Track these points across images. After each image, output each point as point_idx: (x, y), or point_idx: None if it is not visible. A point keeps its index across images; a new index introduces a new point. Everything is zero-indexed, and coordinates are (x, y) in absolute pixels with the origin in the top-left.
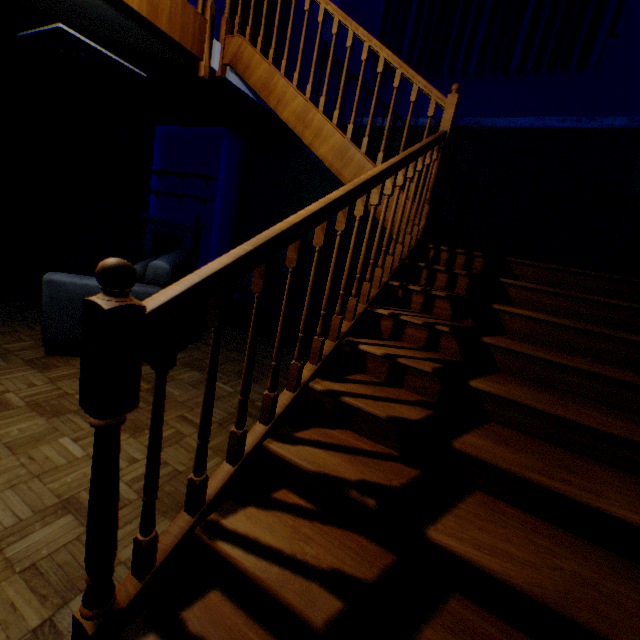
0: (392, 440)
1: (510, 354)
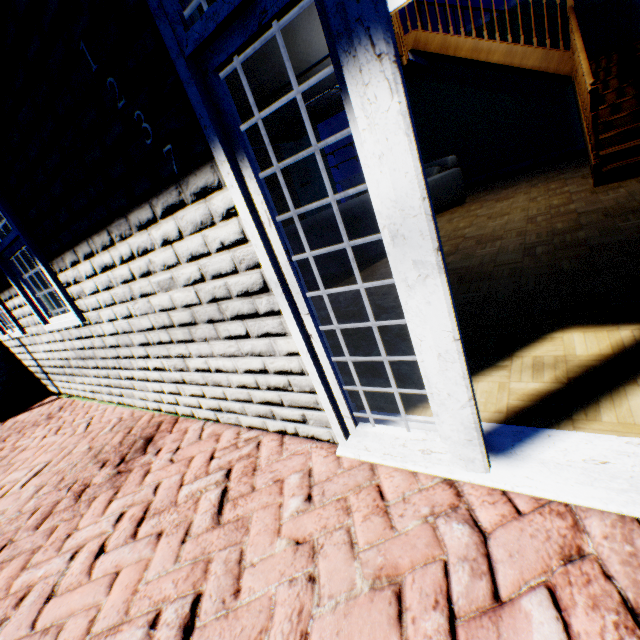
0: (630, 122)
1: None
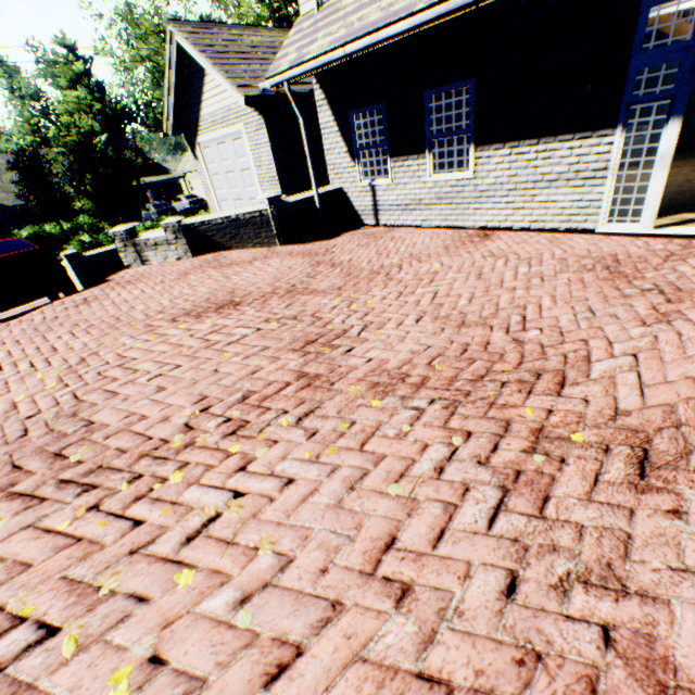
0: None
1: None
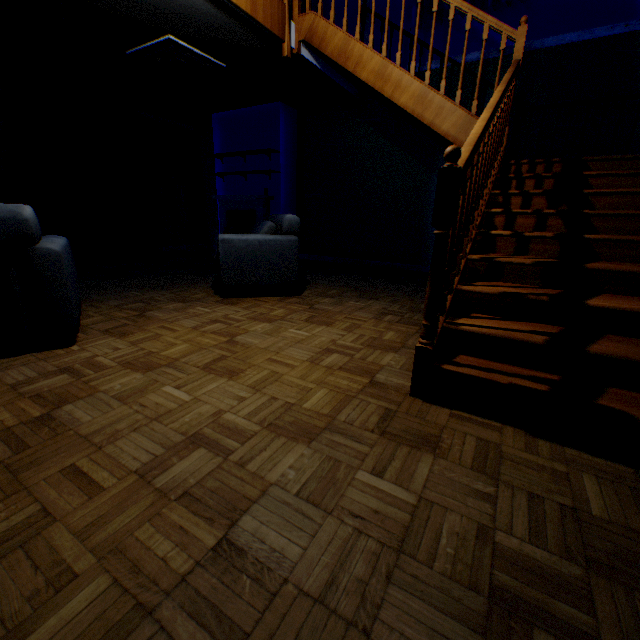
0: (536, 279)
1: (606, 219)
